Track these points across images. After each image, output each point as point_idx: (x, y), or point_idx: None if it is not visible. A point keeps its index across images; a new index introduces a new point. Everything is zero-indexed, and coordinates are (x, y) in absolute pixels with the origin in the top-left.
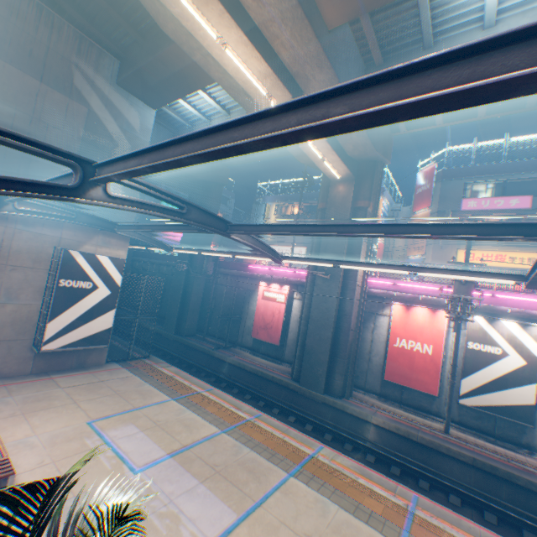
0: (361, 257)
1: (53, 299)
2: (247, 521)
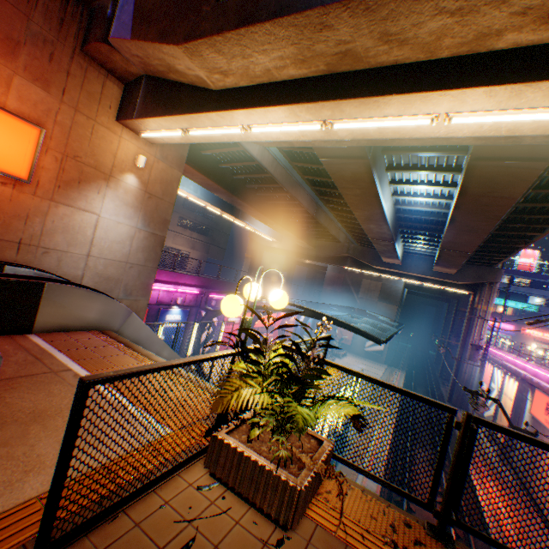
0: (472, 334)
1: None
2: None
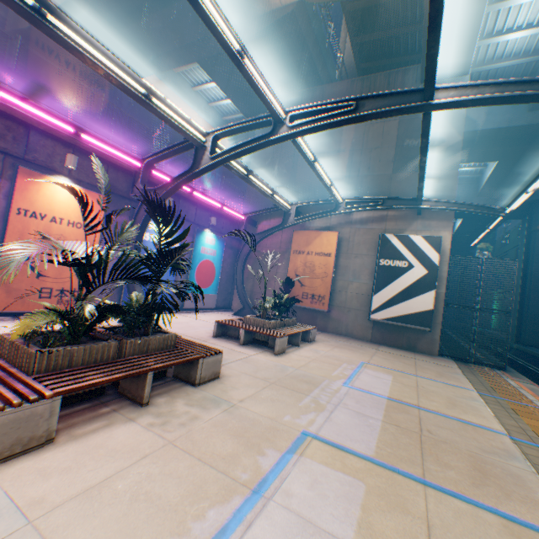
0: None
1: (374, 276)
2: (373, 465)
